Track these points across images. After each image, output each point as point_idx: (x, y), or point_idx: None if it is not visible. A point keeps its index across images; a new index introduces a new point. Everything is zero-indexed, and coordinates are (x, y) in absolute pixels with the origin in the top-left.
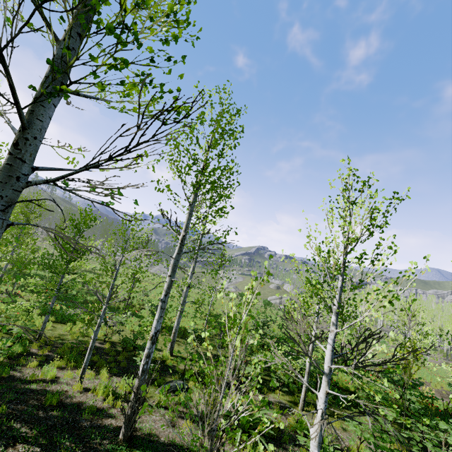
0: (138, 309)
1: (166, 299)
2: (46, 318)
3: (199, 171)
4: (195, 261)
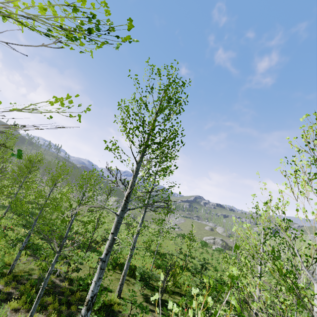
0: (100, 245)
1: (106, 259)
2: (18, 255)
3: (145, 131)
4: (144, 211)
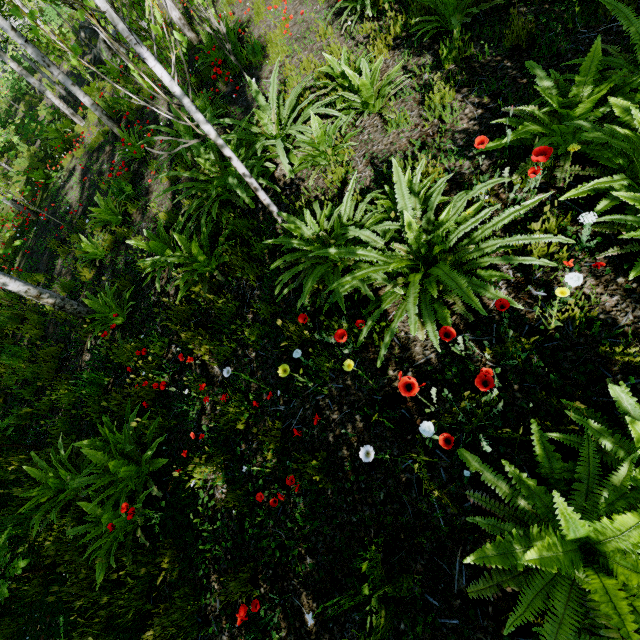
0: None
1: None
2: None
3: None
4: None
